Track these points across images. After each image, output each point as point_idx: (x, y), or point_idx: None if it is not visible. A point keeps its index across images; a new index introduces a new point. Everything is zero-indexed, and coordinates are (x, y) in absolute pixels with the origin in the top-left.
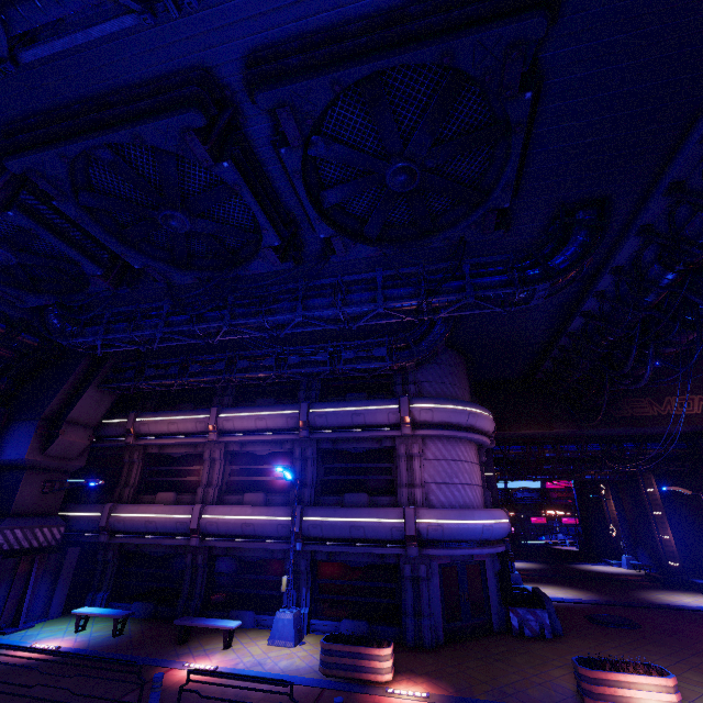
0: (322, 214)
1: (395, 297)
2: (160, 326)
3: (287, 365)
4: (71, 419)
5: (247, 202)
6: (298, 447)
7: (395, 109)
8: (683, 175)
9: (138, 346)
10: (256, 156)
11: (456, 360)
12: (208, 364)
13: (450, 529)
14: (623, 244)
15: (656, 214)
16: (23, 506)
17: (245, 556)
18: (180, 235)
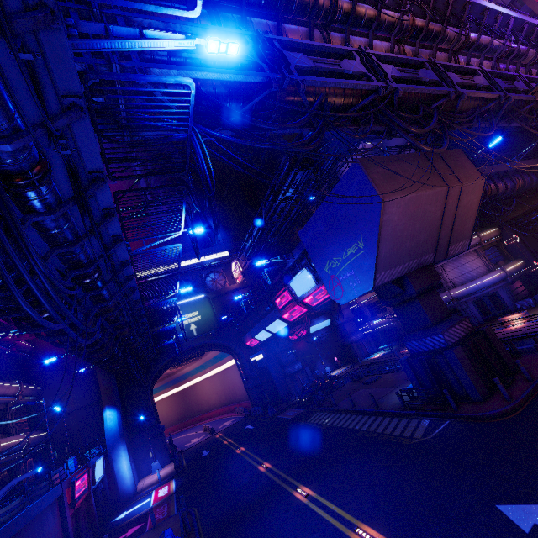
0: None
1: None
2: None
3: None
4: (342, 308)
5: None
6: None
7: None
8: None
9: None
10: None
11: None
12: None
13: (464, 292)
14: None
15: None
16: (350, 332)
17: None
18: None
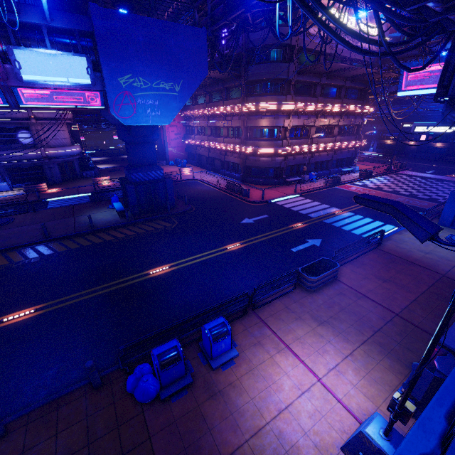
0: None
1: None
2: None
3: None
4: None
5: None
6: None
7: None
8: None
9: None
10: None
11: None
12: None
13: (59, 154)
14: None
15: None
16: None
17: None
18: None
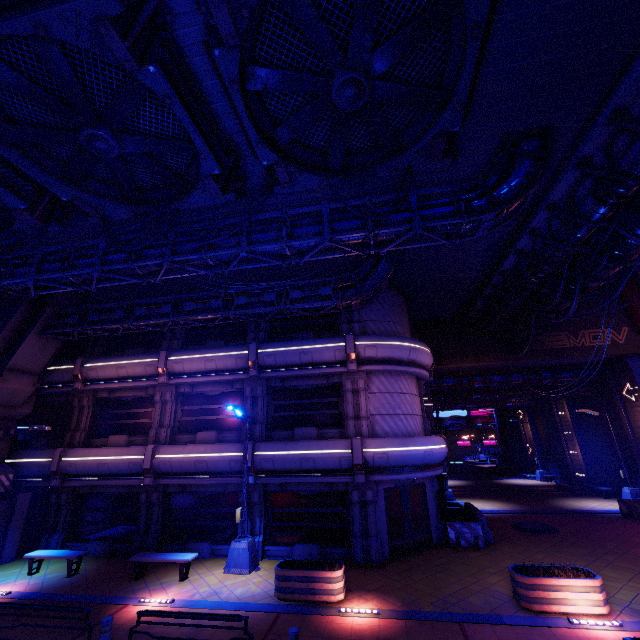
0: (264, 137)
1: (342, 230)
2: (96, 265)
3: (234, 306)
4: (13, 366)
5: (181, 120)
6: (248, 386)
7: (343, 5)
8: (627, 101)
9: (75, 287)
10: (189, 68)
11: (397, 300)
12: (154, 307)
13: (395, 457)
14: (560, 179)
15: (595, 146)
16: None
17: (199, 491)
18: (109, 161)
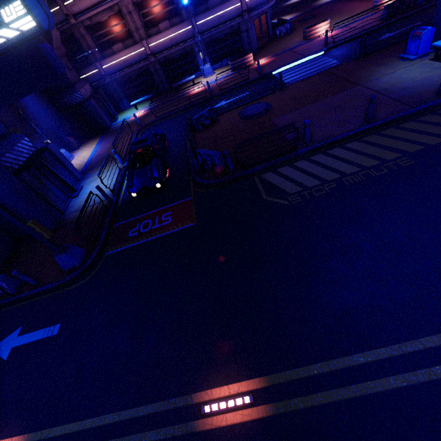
0: None
1: None
2: None
3: None
4: None
5: None
6: None
7: None
8: None
9: None
10: None
11: None
12: None
13: None
14: None
15: None
16: (72, 79)
17: (174, 56)
18: None
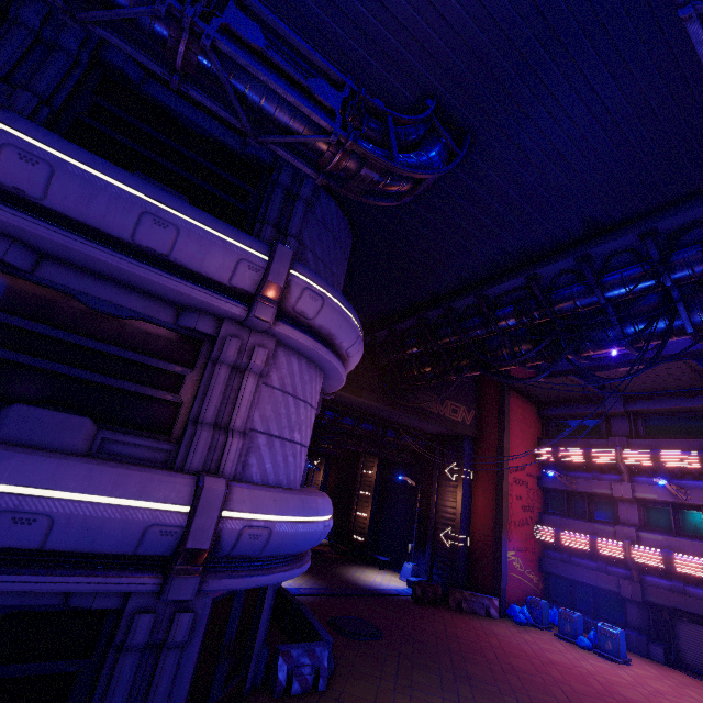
0: None
1: None
2: None
3: None
4: None
5: None
6: None
7: None
8: None
9: None
10: None
11: (350, 253)
12: None
13: (283, 536)
14: None
15: None
16: None
17: None
18: None
